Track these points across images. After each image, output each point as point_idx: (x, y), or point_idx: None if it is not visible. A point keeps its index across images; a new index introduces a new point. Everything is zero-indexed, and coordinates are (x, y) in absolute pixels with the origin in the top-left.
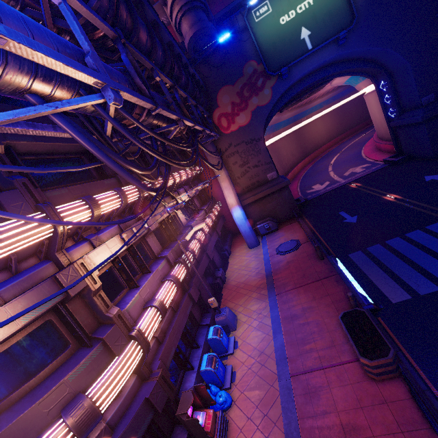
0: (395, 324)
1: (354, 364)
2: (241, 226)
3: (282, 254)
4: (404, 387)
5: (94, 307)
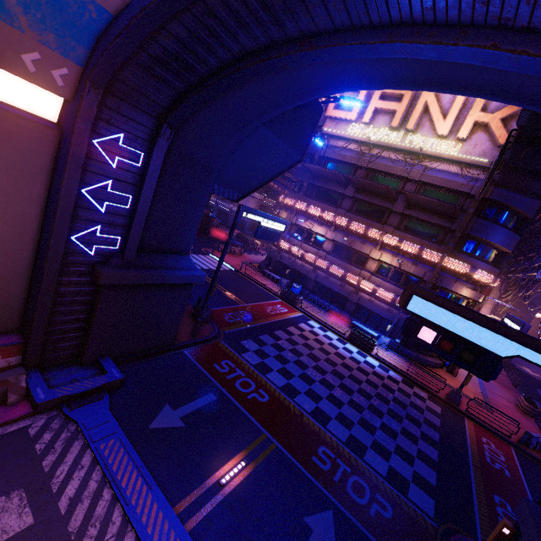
0: (539, 418)
1: (515, 406)
2: None
3: None
4: (533, 419)
5: (473, 309)
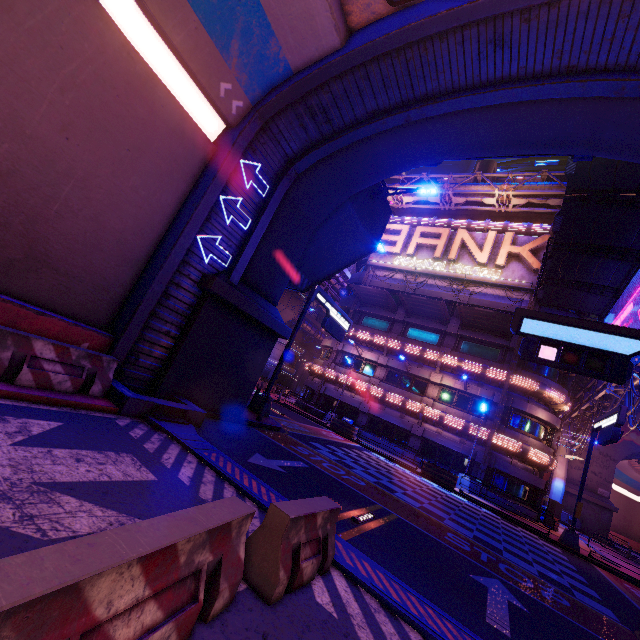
0: None
1: None
2: (554, 495)
3: (585, 537)
4: None
5: (553, 439)
